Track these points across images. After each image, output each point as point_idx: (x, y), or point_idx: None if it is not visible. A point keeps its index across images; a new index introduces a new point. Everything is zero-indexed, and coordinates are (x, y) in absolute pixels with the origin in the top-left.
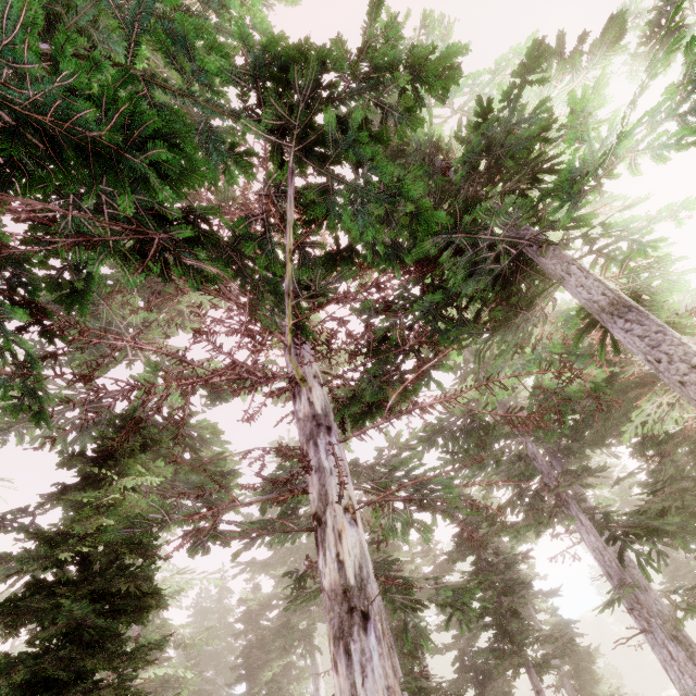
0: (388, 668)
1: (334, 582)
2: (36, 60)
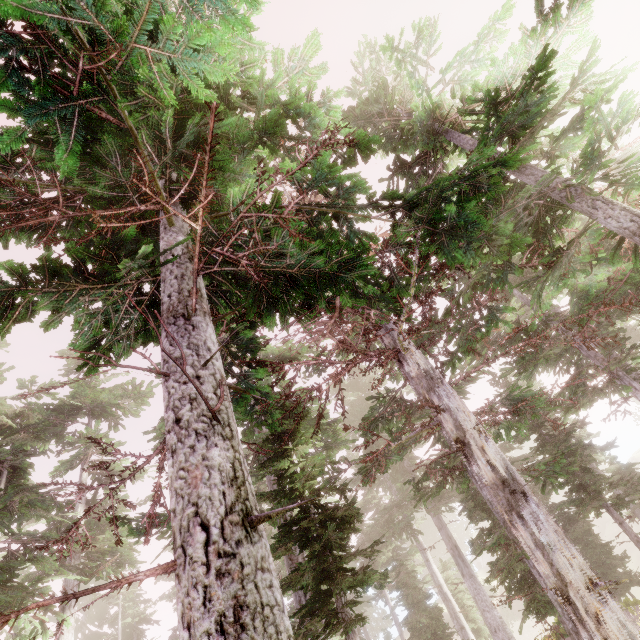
0: (550, 520)
1: (492, 479)
2: (296, 246)
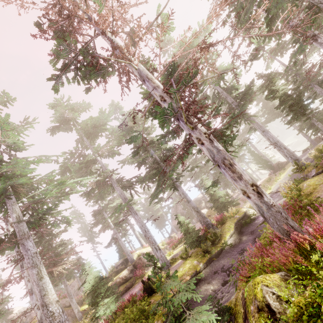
0: None
1: None
2: None
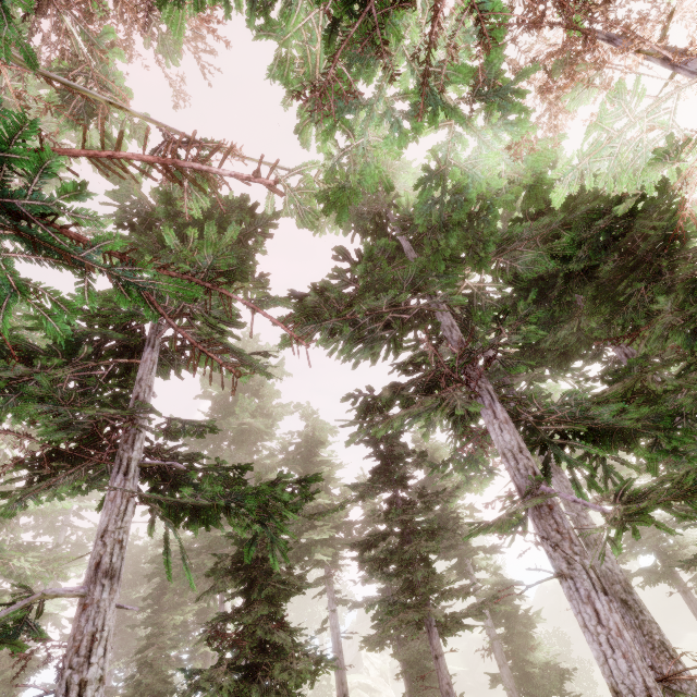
0: None
1: None
2: None
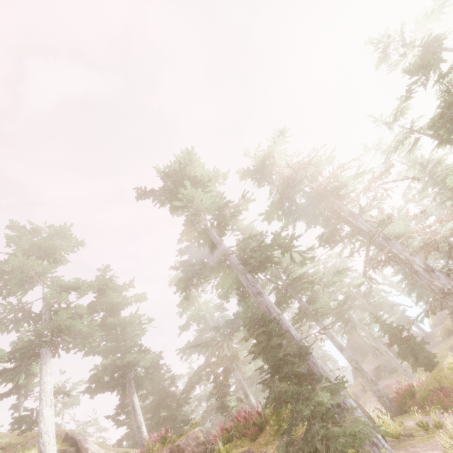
0: None
1: None
2: None
